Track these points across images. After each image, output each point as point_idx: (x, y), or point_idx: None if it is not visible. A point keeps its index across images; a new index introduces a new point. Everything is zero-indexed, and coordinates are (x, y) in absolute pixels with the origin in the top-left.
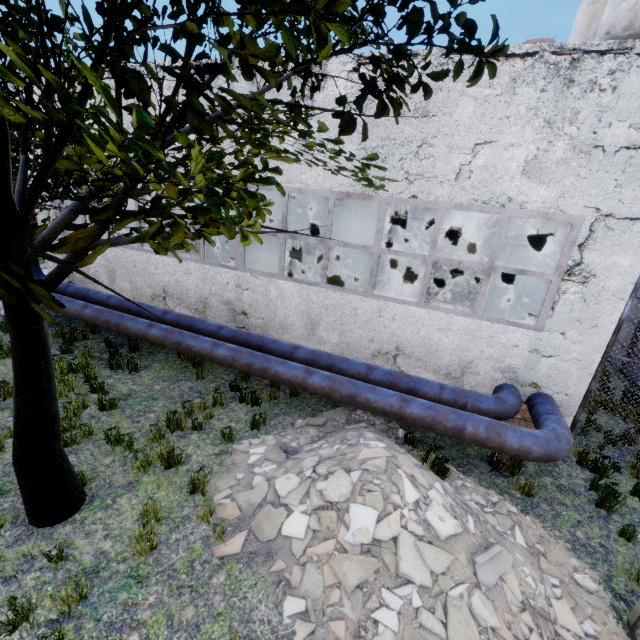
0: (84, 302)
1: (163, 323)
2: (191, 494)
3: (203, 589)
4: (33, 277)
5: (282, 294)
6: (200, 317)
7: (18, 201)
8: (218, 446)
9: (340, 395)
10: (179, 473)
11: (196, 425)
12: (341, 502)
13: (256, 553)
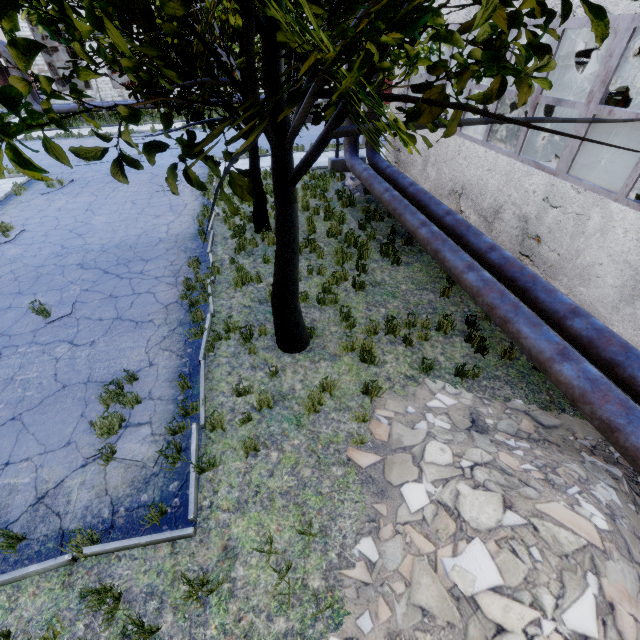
0: (388, 186)
1: (440, 224)
2: (363, 394)
3: (324, 467)
4: (291, 162)
5: (607, 227)
6: (485, 228)
7: (305, 83)
8: (413, 370)
9: (591, 412)
10: (368, 371)
11: (407, 339)
12: (469, 525)
13: (374, 481)
